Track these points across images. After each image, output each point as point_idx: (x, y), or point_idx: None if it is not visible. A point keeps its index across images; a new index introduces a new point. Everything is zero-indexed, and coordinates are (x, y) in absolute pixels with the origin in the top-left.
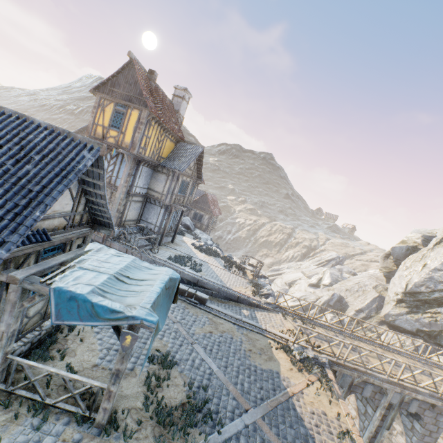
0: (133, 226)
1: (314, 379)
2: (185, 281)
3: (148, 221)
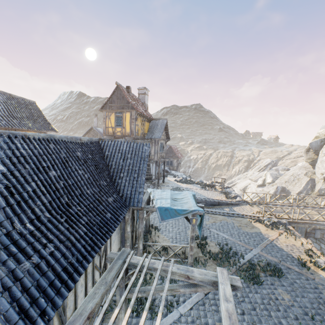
0: None
1: (282, 232)
2: None
3: None
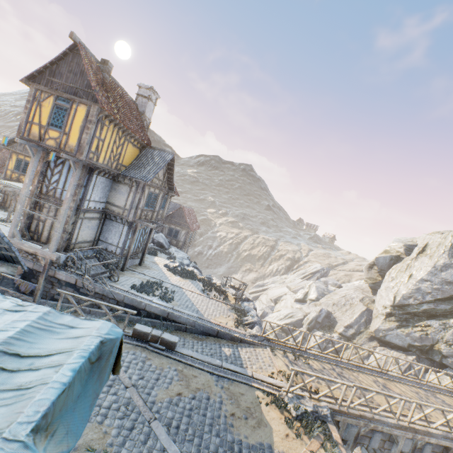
0: (85, 250)
1: (317, 446)
2: (152, 315)
3: (108, 242)
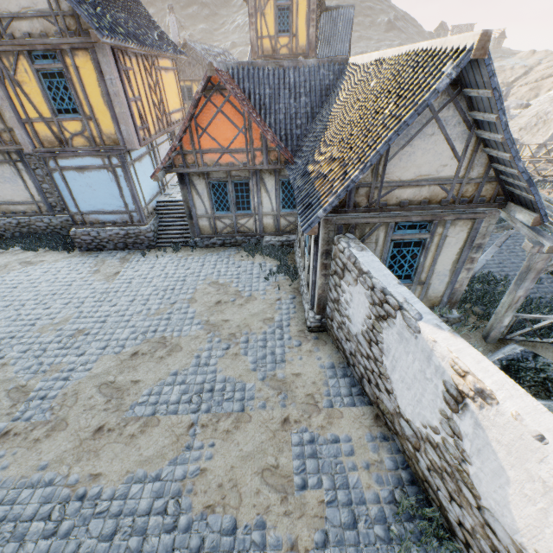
0: None
1: (550, 191)
2: None
3: None
